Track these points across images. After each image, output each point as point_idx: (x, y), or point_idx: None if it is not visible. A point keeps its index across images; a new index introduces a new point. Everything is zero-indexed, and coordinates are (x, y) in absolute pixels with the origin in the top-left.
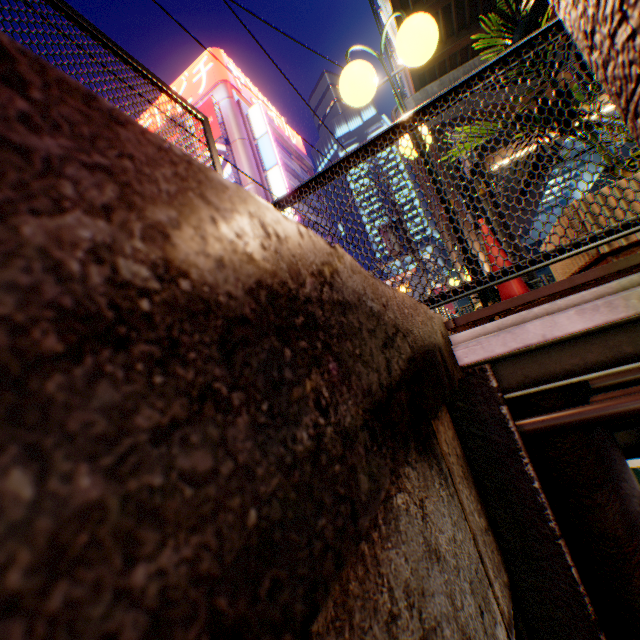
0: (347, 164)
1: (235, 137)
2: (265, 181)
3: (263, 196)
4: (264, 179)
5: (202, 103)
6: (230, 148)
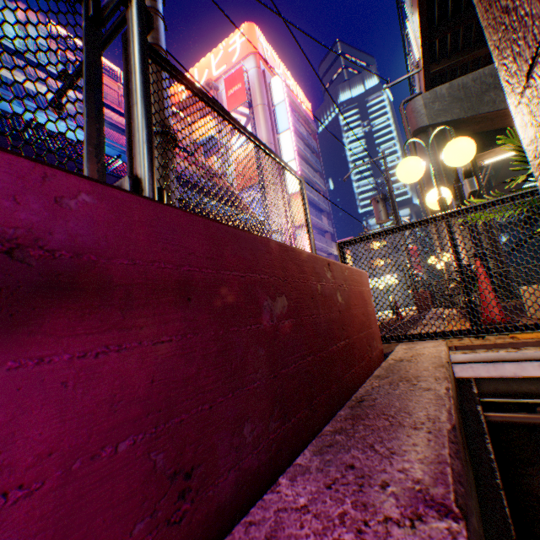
0: (397, 230)
1: (257, 102)
2: (277, 142)
3: None
4: (276, 141)
5: (233, 70)
6: (252, 111)
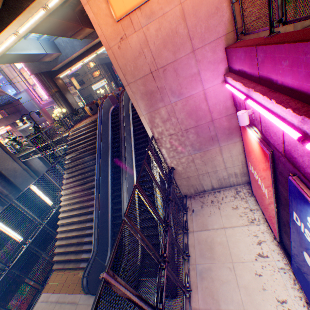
0: None
1: None
2: None
3: None
4: None
5: None
6: None
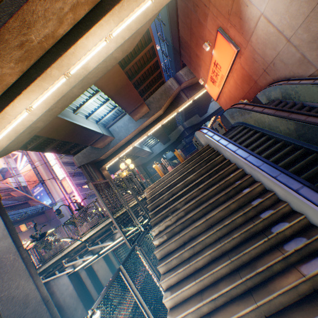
0: None
1: None
2: (44, 158)
3: (45, 165)
4: (44, 157)
5: None
6: None
